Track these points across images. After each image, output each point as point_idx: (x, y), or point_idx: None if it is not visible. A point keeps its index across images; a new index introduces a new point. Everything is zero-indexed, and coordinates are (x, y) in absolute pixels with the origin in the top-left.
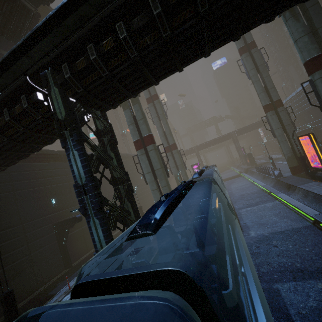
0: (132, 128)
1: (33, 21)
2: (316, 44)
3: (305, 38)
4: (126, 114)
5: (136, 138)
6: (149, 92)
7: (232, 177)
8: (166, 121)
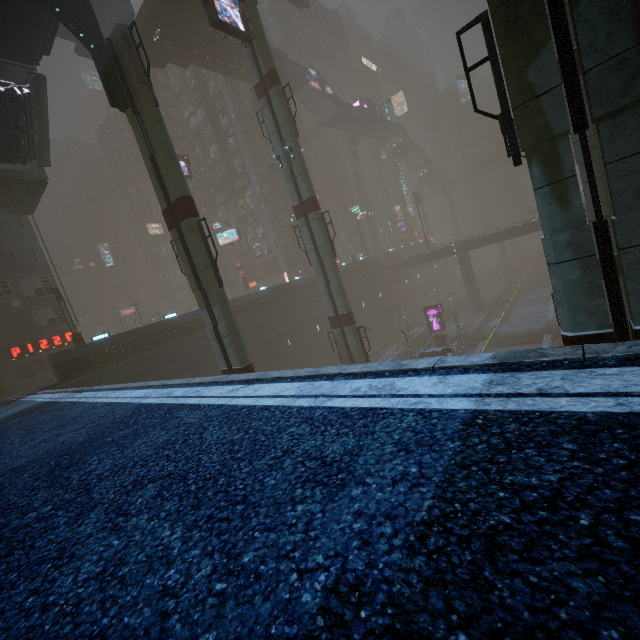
0: (216, 347)
1: (32, 108)
2: (602, 298)
3: (573, 271)
4: (205, 319)
5: (224, 366)
6: (296, 194)
7: (524, 335)
8: (332, 263)
